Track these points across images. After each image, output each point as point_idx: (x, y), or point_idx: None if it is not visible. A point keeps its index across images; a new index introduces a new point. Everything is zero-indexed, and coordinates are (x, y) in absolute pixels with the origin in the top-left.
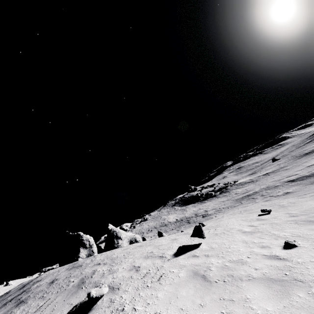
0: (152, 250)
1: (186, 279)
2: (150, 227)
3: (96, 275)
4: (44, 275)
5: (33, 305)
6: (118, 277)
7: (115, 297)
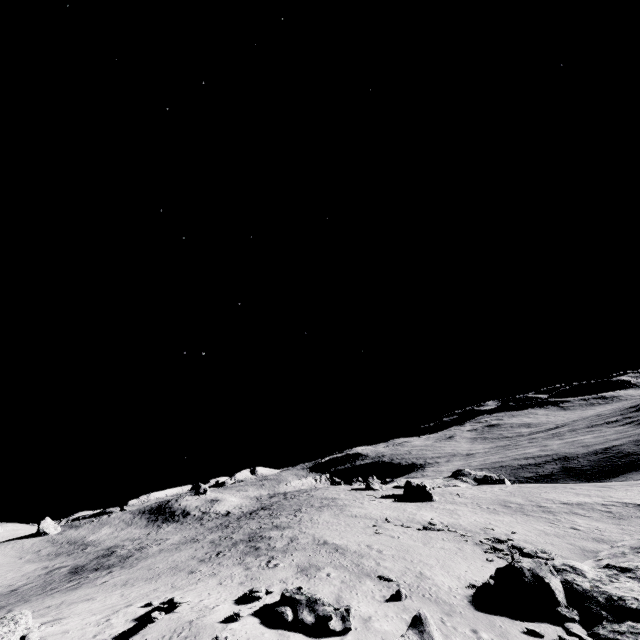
0: None
1: None
2: (71, 539)
3: None
4: None
5: None
6: None
7: None
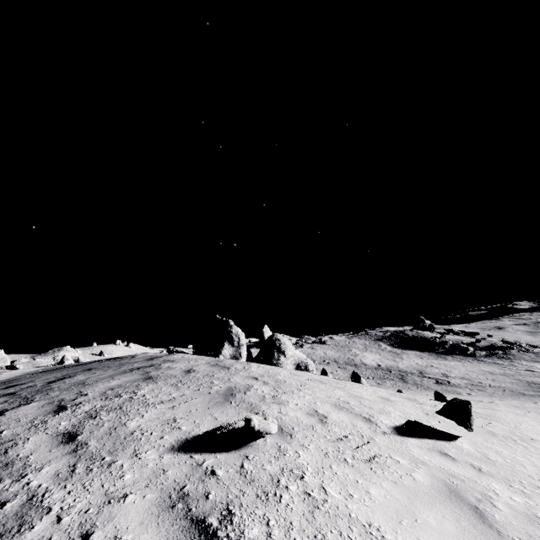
0: (348, 400)
1: (431, 493)
2: (328, 358)
3: (253, 394)
4: (177, 357)
5: (164, 390)
6: (290, 416)
7: (286, 447)
